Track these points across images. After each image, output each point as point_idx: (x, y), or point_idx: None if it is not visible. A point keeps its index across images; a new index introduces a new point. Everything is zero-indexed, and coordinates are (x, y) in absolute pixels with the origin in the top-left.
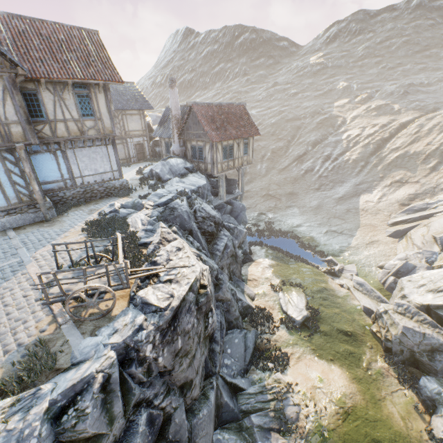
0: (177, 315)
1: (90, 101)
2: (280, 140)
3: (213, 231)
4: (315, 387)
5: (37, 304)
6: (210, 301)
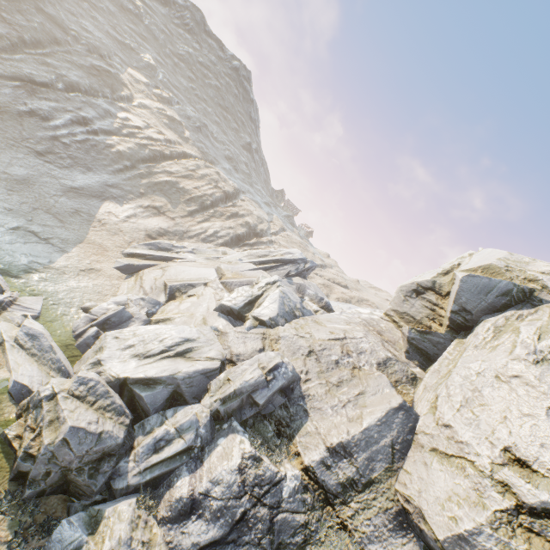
0: None
1: None
2: (5, 21)
3: None
4: None
5: None
6: None
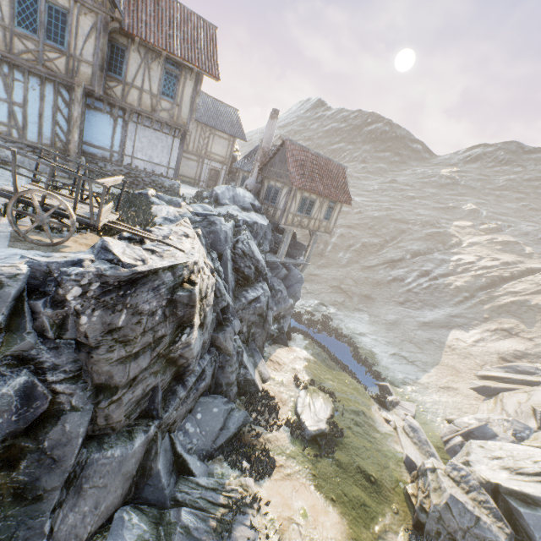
0: (136, 284)
1: (176, 83)
2: (377, 236)
3: (250, 276)
4: (291, 521)
5: None
6: (194, 309)
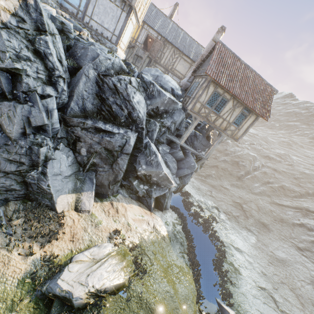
0: None
1: None
2: (299, 186)
3: (119, 116)
4: None
5: None
6: None
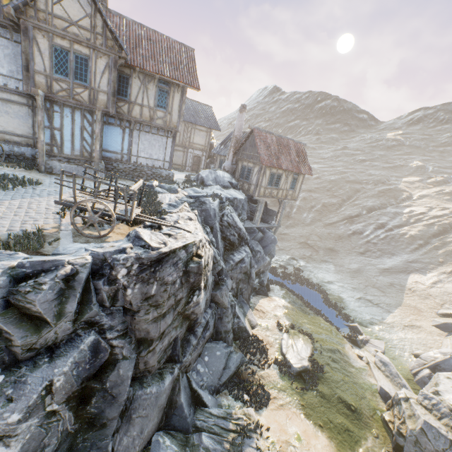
0: (162, 262)
1: (167, 96)
2: (335, 196)
3: (234, 242)
4: (288, 443)
5: (53, 215)
6: (201, 276)
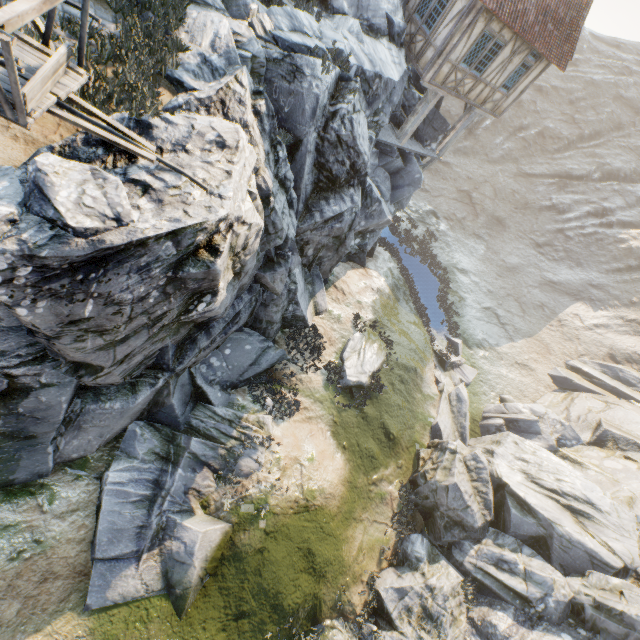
0: (106, 263)
1: None
2: (573, 122)
3: (339, 177)
4: (297, 461)
5: None
6: (216, 281)
